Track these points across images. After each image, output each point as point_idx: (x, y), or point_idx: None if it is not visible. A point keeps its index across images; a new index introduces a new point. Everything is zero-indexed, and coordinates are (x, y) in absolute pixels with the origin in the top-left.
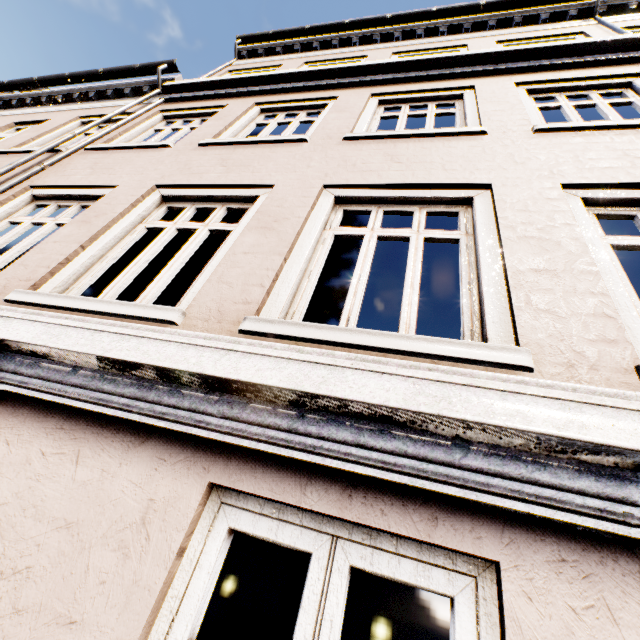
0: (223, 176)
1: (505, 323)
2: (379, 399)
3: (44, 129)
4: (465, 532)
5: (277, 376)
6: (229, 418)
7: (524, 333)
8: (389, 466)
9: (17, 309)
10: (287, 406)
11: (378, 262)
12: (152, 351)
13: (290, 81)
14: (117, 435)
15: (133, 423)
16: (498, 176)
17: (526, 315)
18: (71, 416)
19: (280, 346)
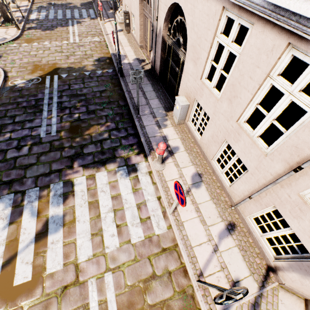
0: None
1: None
2: None
3: None
4: (253, 17)
5: None
6: None
7: None
8: (244, 3)
9: None
10: None
11: None
12: None
13: None
14: None
15: None
16: None
17: None
18: None
19: None
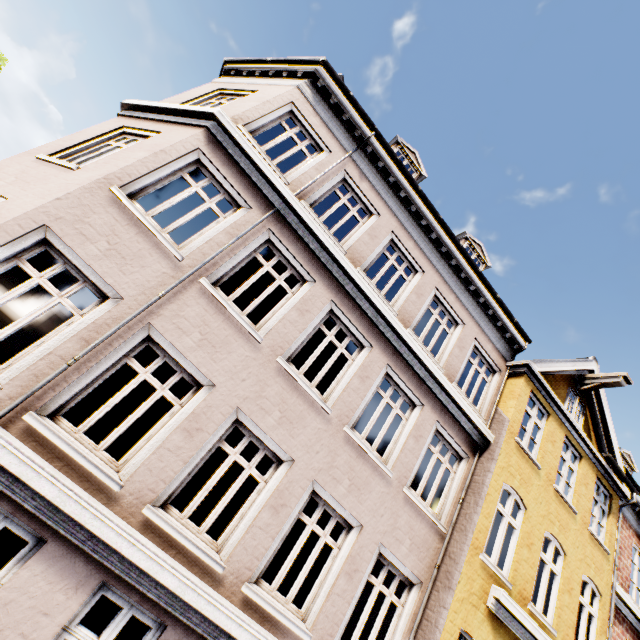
0: None
1: None
2: None
3: None
4: None
5: None
6: None
7: None
8: None
9: None
10: None
11: None
12: None
13: None
14: None
15: None
16: None
17: None
18: None
19: None
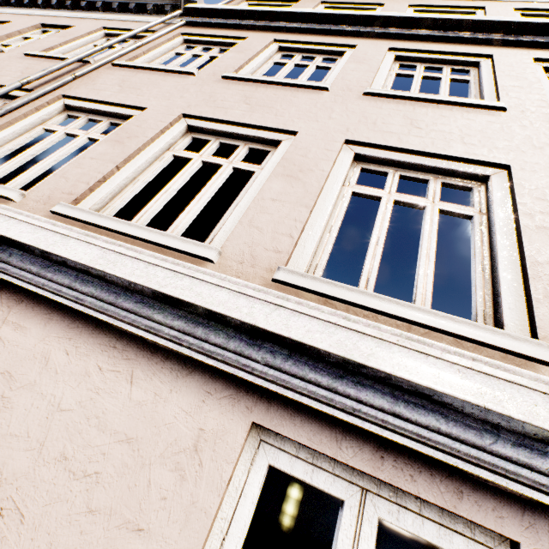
0: (247, 115)
1: (521, 311)
2: (426, 381)
3: (70, 36)
4: (488, 509)
5: (327, 340)
6: (272, 367)
7: (542, 326)
8: (424, 440)
9: (72, 228)
10: (326, 364)
11: (349, 205)
12: (205, 294)
13: (310, 21)
14: (166, 362)
15: (181, 354)
16: (517, 158)
17: (544, 308)
18: (122, 337)
19: (327, 310)
